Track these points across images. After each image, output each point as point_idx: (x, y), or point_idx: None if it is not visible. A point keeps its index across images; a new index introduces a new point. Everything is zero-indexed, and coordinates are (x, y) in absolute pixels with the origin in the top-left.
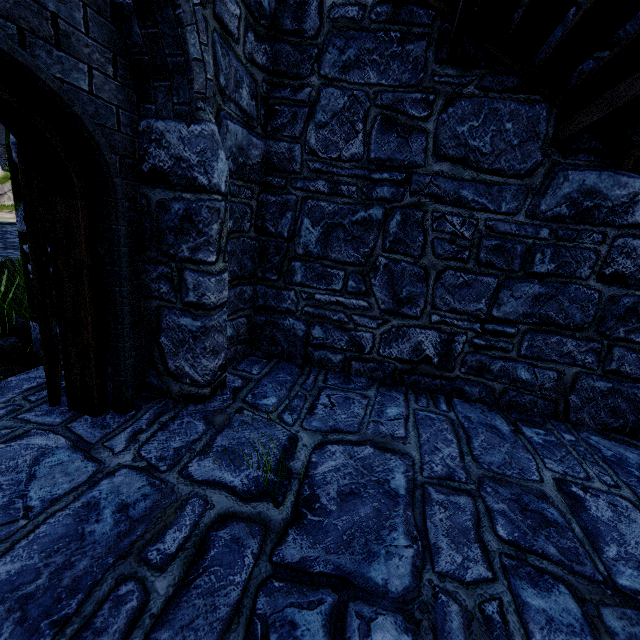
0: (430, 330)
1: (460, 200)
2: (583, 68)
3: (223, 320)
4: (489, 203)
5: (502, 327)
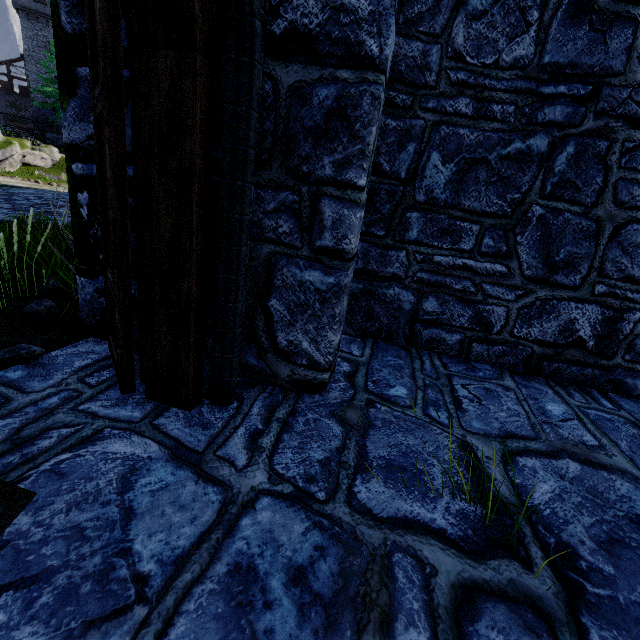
0: (590, 304)
1: None
2: None
3: (350, 279)
4: None
5: None
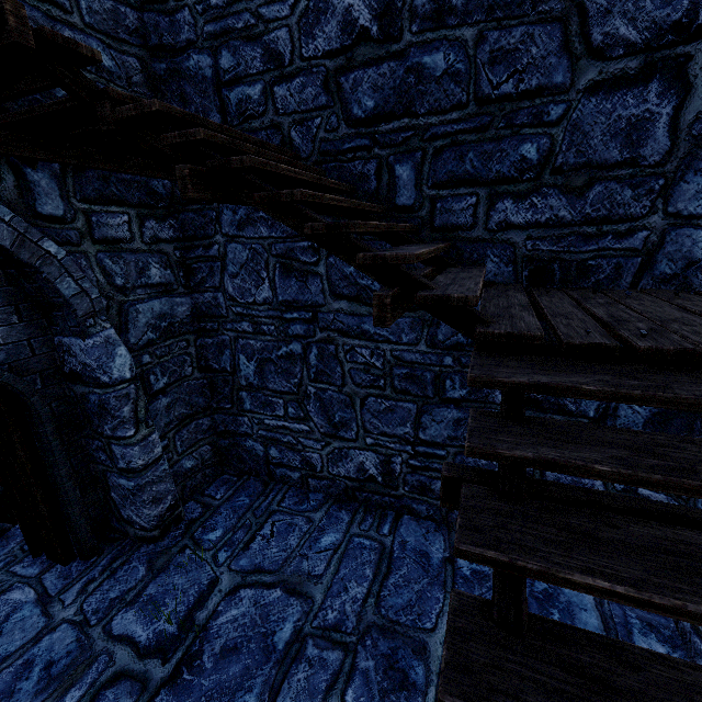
0: (368, 451)
1: (364, 333)
2: (444, 205)
3: (162, 471)
4: (390, 335)
5: (432, 449)
